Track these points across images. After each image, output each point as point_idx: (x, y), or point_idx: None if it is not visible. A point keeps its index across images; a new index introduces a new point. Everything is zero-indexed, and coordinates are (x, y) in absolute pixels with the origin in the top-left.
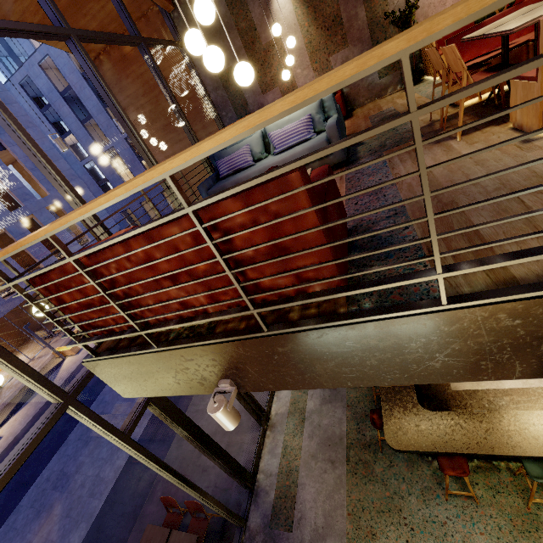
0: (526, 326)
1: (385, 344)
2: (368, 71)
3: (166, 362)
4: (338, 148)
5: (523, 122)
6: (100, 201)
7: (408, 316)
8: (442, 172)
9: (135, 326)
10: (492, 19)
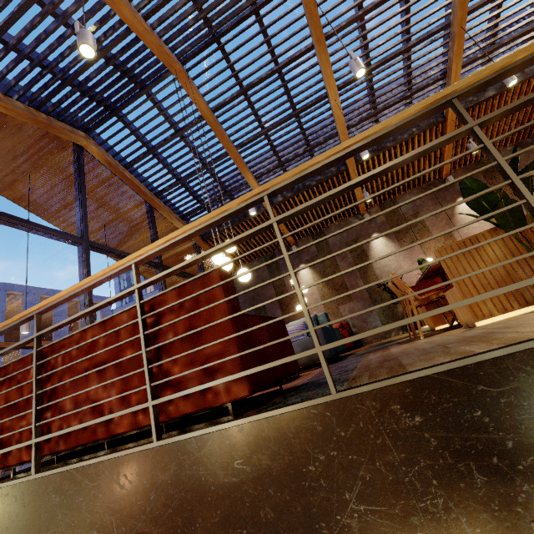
0: (432, 428)
1: (279, 465)
2: (248, 202)
3: (27, 505)
4: (232, 240)
5: (465, 320)
6: (85, 280)
7: (298, 409)
8: (399, 350)
9: (34, 429)
10: (440, 278)
